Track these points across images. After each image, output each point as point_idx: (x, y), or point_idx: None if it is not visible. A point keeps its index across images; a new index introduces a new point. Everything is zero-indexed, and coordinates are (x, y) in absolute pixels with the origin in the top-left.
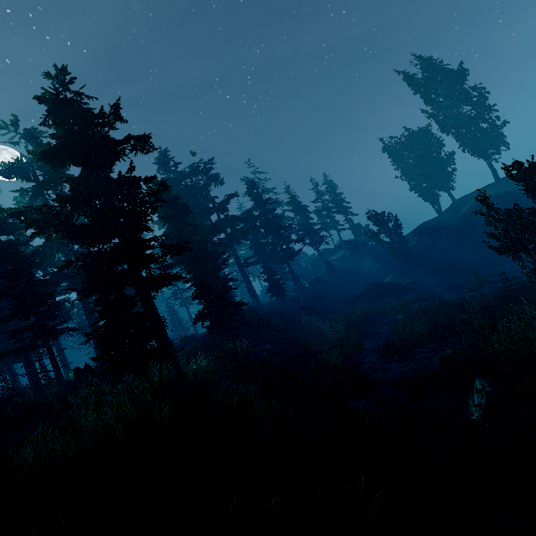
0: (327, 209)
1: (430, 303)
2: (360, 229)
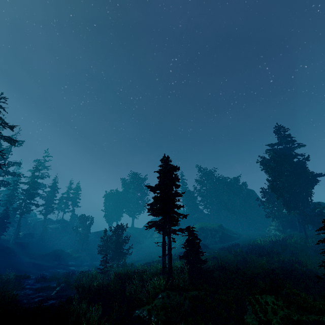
0: (67, 198)
1: (76, 268)
2: (76, 217)
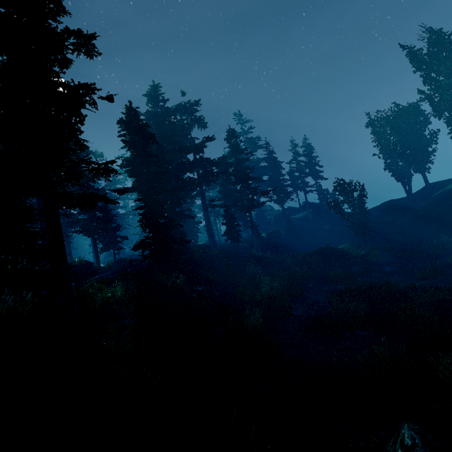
0: (299, 170)
1: (375, 281)
2: (327, 194)
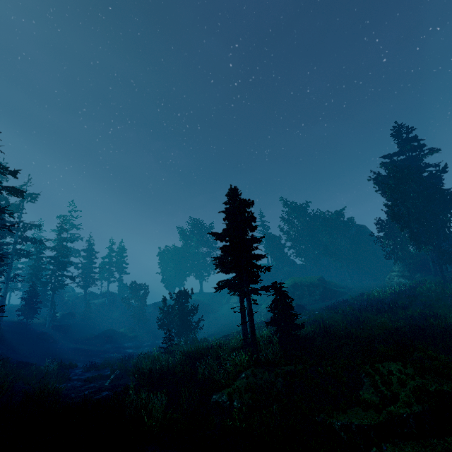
0: (110, 264)
1: (135, 350)
2: (125, 288)
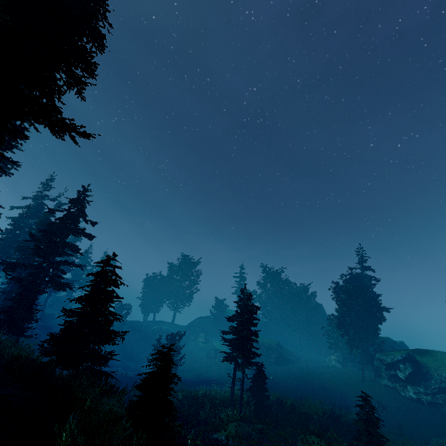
0: None
1: (110, 369)
2: None
